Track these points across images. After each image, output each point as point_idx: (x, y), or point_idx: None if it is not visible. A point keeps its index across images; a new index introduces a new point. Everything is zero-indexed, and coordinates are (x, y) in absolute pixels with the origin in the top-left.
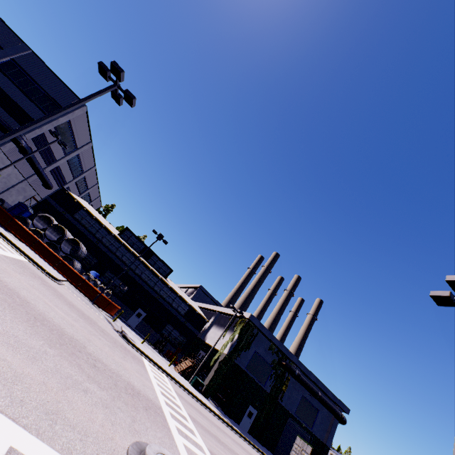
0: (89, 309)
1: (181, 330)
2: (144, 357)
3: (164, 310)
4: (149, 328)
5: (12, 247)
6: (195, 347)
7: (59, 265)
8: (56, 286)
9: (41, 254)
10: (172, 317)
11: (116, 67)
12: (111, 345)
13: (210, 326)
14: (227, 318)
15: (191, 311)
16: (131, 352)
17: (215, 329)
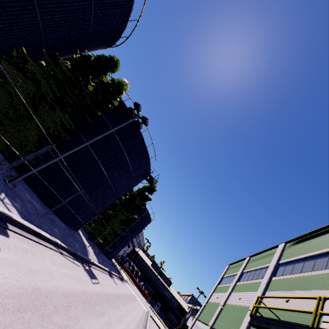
0: (141, 296)
1: (175, 315)
2: (156, 316)
3: (168, 303)
4: (162, 312)
5: (125, 274)
6: (182, 327)
7: (133, 279)
8: (134, 286)
9: (129, 275)
10: (171, 308)
11: (148, 240)
12: (146, 305)
13: (189, 316)
14: (195, 311)
15: (180, 305)
16: (151, 311)
17: (190, 317)
